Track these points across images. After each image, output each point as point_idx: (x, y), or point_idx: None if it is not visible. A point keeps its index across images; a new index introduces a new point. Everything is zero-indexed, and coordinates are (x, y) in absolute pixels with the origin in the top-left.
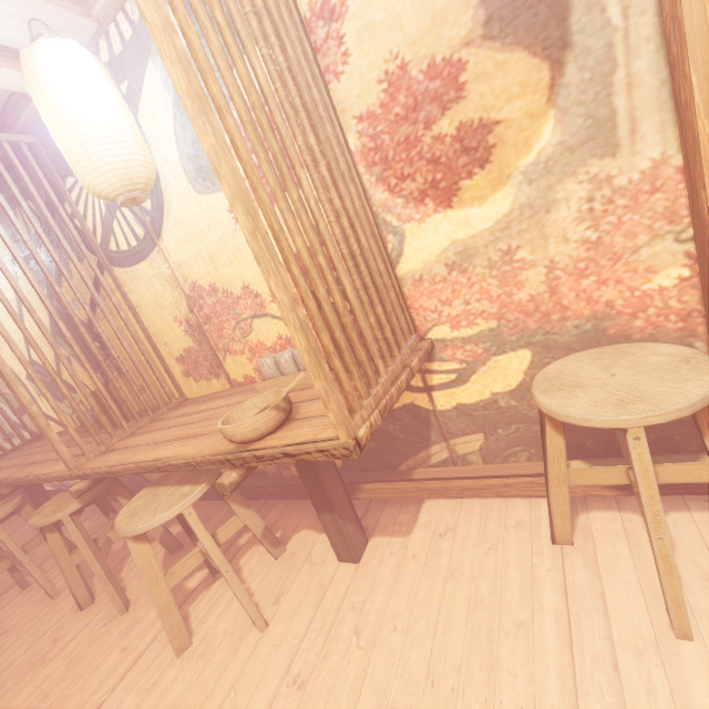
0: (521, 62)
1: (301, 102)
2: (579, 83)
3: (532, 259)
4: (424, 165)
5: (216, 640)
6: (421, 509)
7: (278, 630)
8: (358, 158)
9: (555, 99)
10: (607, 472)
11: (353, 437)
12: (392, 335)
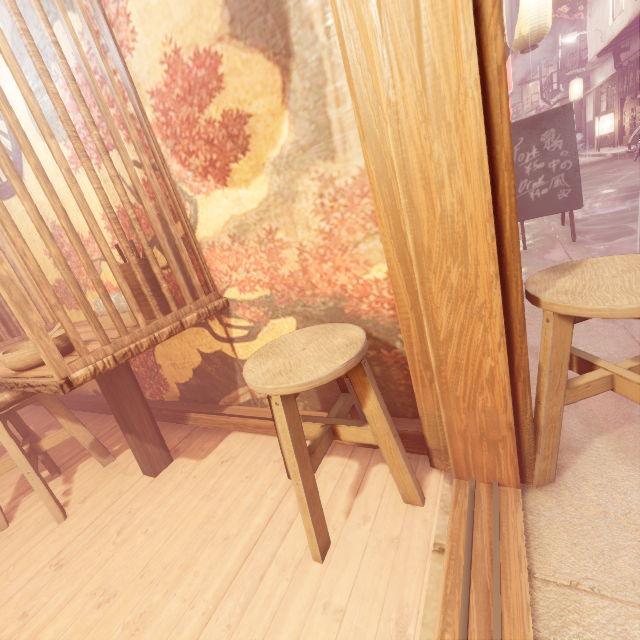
0: (260, 63)
1: (71, 75)
2: (303, 90)
3: (287, 241)
4: (203, 145)
5: (25, 526)
6: (225, 439)
7: (70, 524)
8: (155, 130)
9: (287, 101)
10: (311, 427)
11: (64, 377)
12: (170, 292)
